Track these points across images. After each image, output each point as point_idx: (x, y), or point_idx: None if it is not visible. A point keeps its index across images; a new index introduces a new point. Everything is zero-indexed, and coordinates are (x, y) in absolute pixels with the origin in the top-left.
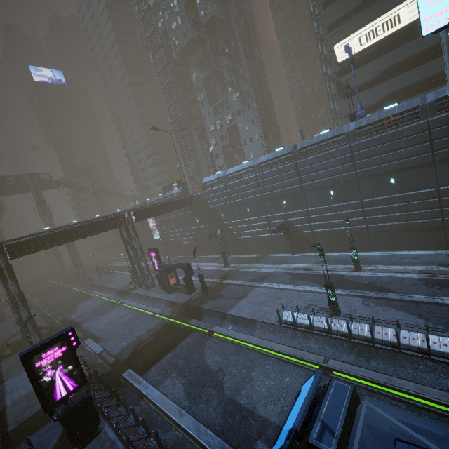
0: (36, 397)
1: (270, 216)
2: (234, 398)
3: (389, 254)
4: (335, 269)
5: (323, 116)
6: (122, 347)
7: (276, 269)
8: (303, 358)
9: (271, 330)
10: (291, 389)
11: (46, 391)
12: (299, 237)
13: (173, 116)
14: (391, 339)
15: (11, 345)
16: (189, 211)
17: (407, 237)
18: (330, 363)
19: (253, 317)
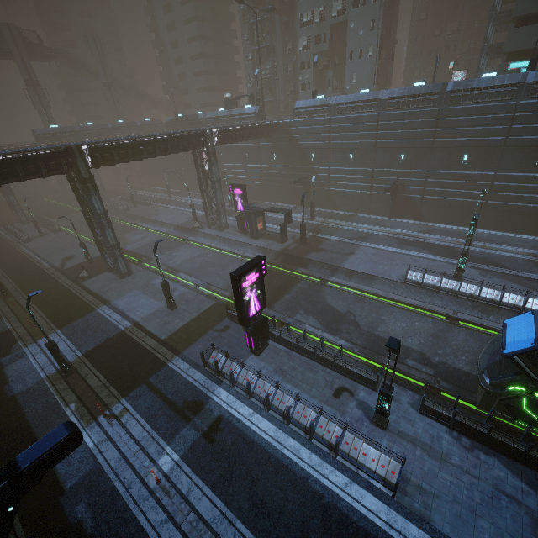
0: (167, 316)
1: (378, 170)
2: (373, 333)
3: (497, 234)
4: (444, 241)
5: (450, 37)
6: (224, 284)
7: (376, 231)
8: (433, 310)
9: (393, 286)
10: (423, 330)
11: (246, 308)
12: (404, 201)
13: None
14: (516, 303)
15: (77, 268)
16: (265, 142)
17: (523, 220)
18: (460, 315)
19: (372, 273)
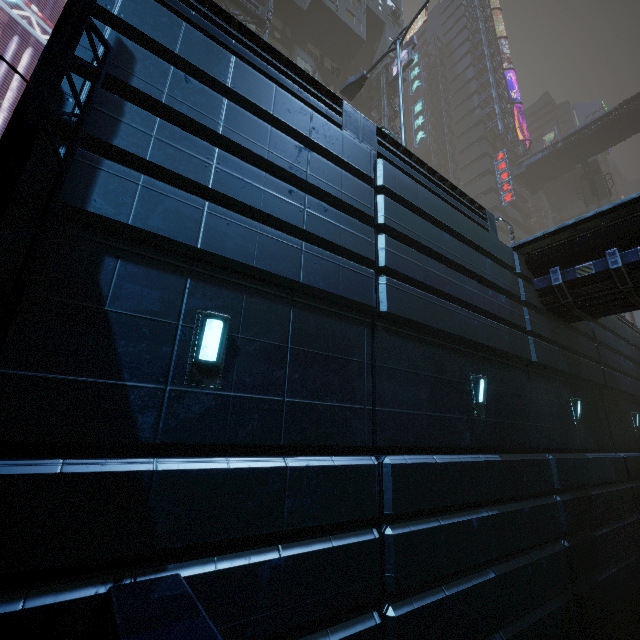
0: None
1: None
2: None
3: None
4: None
5: None
6: None
7: None
8: None
9: None
10: None
11: None
12: None
13: None
14: None
15: None
16: (539, 339)
17: None
18: None
19: None
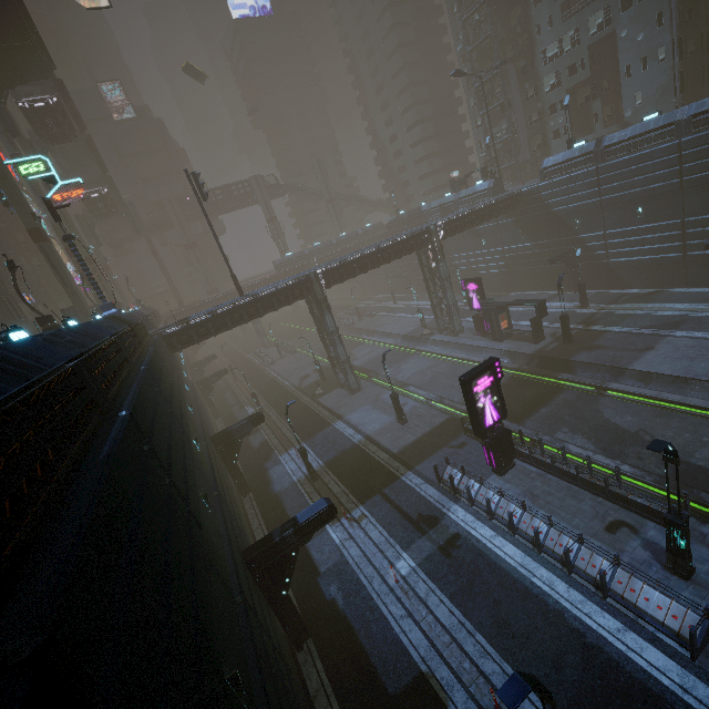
0: (398, 431)
1: (692, 220)
2: (685, 460)
3: None
4: None
5: None
6: (460, 398)
7: (699, 312)
8: None
9: None
10: None
11: (480, 416)
12: None
13: (472, 38)
14: None
15: (312, 386)
16: (505, 220)
17: None
18: None
19: (684, 375)
